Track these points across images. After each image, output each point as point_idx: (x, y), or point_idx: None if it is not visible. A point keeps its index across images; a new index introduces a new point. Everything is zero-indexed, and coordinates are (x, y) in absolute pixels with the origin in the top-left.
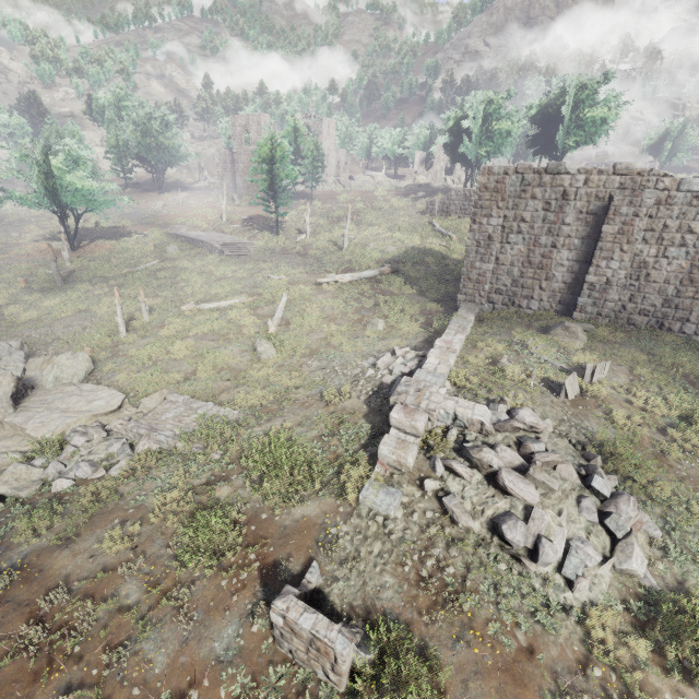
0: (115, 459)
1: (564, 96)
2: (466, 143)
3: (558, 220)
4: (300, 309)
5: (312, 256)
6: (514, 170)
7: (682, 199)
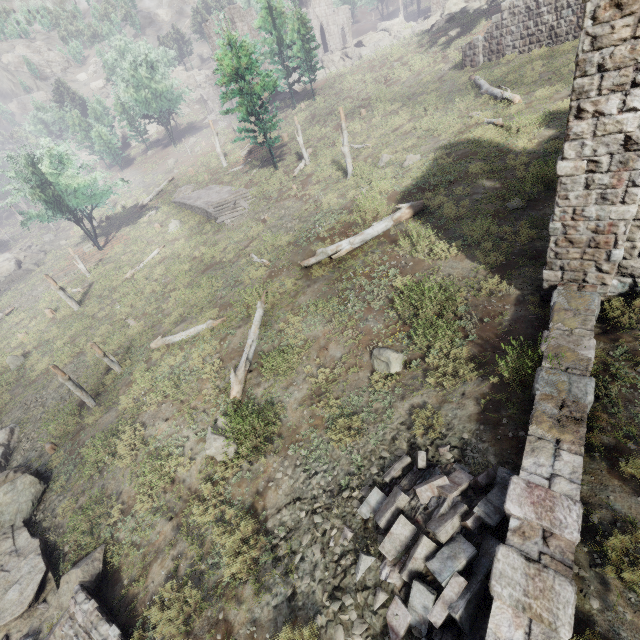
0: None
1: None
2: None
3: None
4: (280, 329)
5: (311, 196)
6: None
7: None
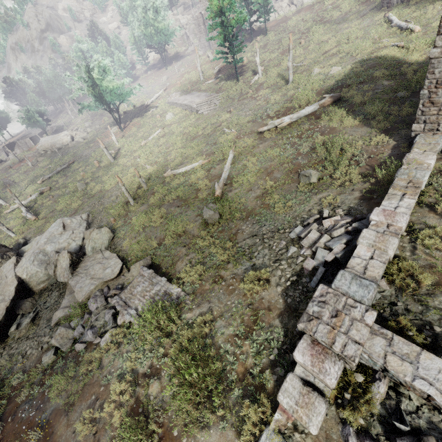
0: (107, 327)
1: None
2: None
3: None
4: (243, 164)
5: (262, 96)
6: None
7: None
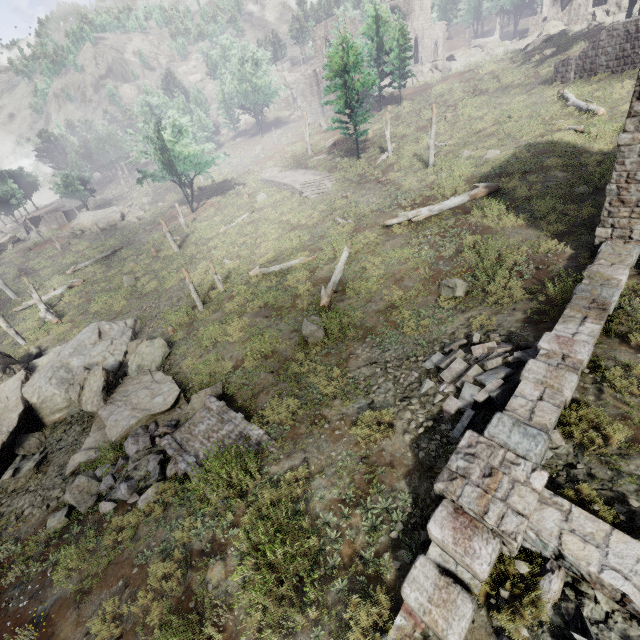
0: (150, 480)
1: None
2: None
3: None
4: (362, 267)
5: (392, 181)
6: None
7: None
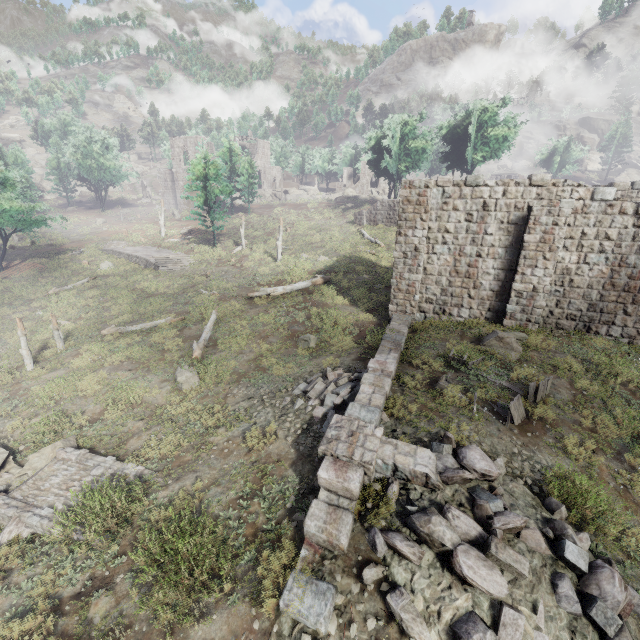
0: None
1: (468, 118)
2: (387, 159)
3: (481, 230)
4: (230, 327)
5: (248, 267)
6: (435, 184)
7: (596, 207)
